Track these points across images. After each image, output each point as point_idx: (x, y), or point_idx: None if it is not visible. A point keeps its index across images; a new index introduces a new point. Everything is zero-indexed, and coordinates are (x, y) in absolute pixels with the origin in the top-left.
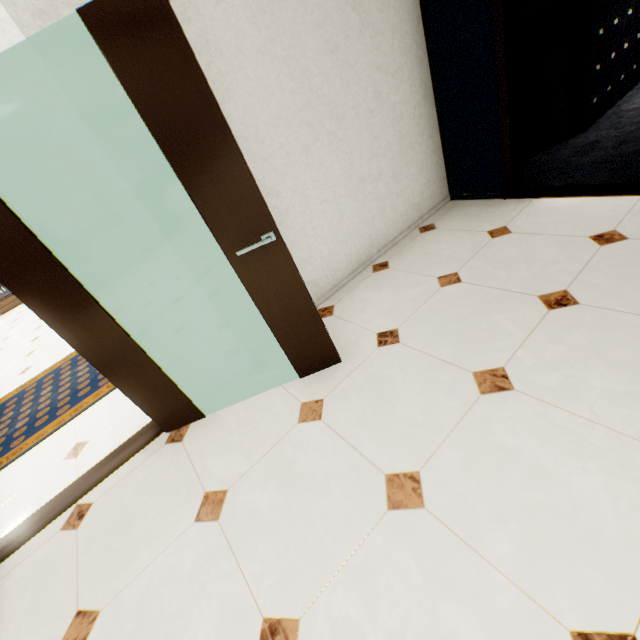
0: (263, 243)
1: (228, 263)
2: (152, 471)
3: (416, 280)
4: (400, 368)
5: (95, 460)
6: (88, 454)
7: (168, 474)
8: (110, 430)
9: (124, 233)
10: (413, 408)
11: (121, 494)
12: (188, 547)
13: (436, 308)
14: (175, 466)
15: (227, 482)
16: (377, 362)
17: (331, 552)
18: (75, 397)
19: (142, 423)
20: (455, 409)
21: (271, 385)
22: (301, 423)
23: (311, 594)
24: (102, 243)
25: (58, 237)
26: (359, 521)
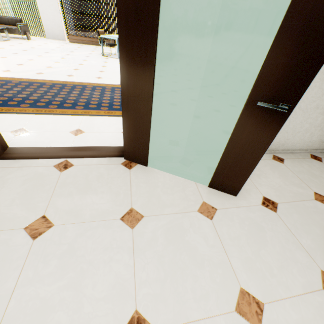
0: (280, 108)
1: (219, 99)
2: (109, 173)
3: (299, 183)
4: (272, 228)
5: (83, 144)
6: (81, 138)
7: (116, 181)
8: (97, 135)
9: (192, 40)
10: (272, 260)
11: (89, 172)
12: (111, 230)
13: (308, 210)
14: (121, 180)
15: (145, 212)
16: (258, 213)
17: (190, 306)
18: (87, 105)
19: (113, 144)
20: (301, 284)
21: (189, 177)
22: (199, 212)
23: (169, 321)
24: (178, 37)
25: (161, 14)
26: (214, 302)
